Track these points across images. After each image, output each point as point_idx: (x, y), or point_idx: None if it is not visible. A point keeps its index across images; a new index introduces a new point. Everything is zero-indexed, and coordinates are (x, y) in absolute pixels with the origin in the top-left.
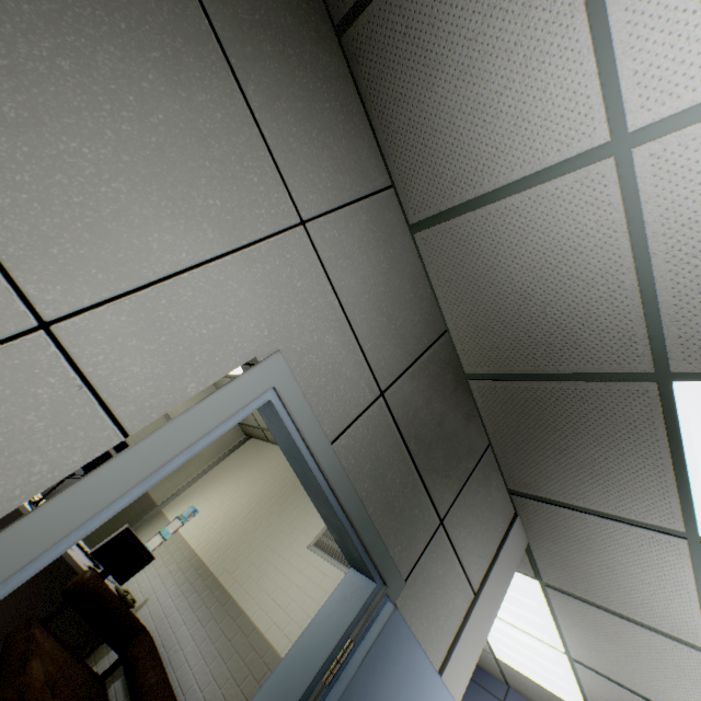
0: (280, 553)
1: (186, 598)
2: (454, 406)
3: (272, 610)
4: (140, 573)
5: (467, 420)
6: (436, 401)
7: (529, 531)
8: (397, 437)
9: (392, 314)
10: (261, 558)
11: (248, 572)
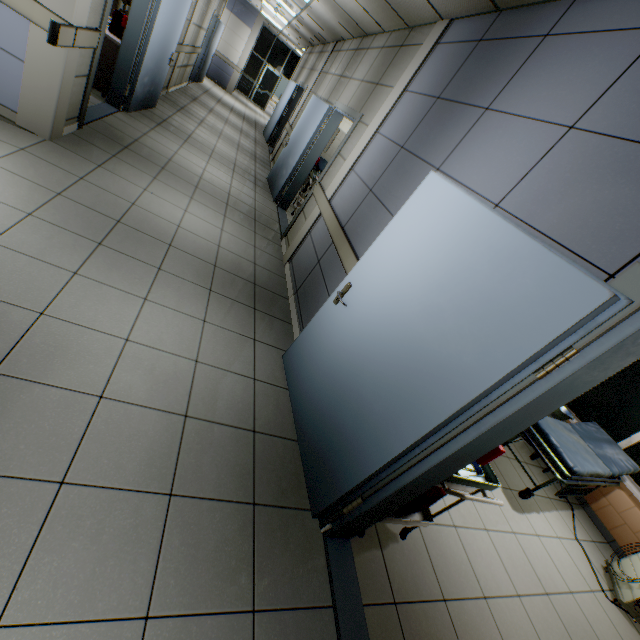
0: None
1: None
2: None
3: None
4: None
5: None
6: None
7: None
8: None
9: None
10: None
11: None
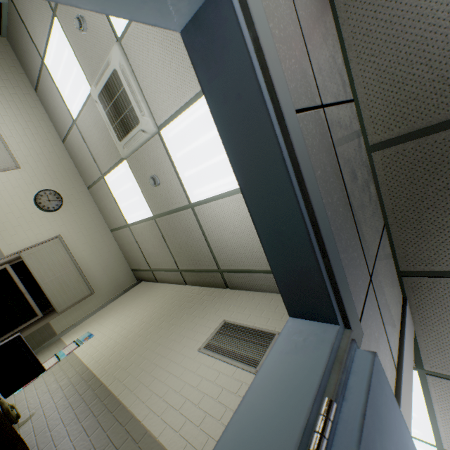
0: (171, 358)
1: (73, 409)
2: (364, 171)
3: (164, 411)
4: (31, 390)
5: (371, 191)
6: (354, 155)
7: (417, 315)
8: (335, 163)
9: (322, 42)
10: (151, 364)
11: (138, 378)
